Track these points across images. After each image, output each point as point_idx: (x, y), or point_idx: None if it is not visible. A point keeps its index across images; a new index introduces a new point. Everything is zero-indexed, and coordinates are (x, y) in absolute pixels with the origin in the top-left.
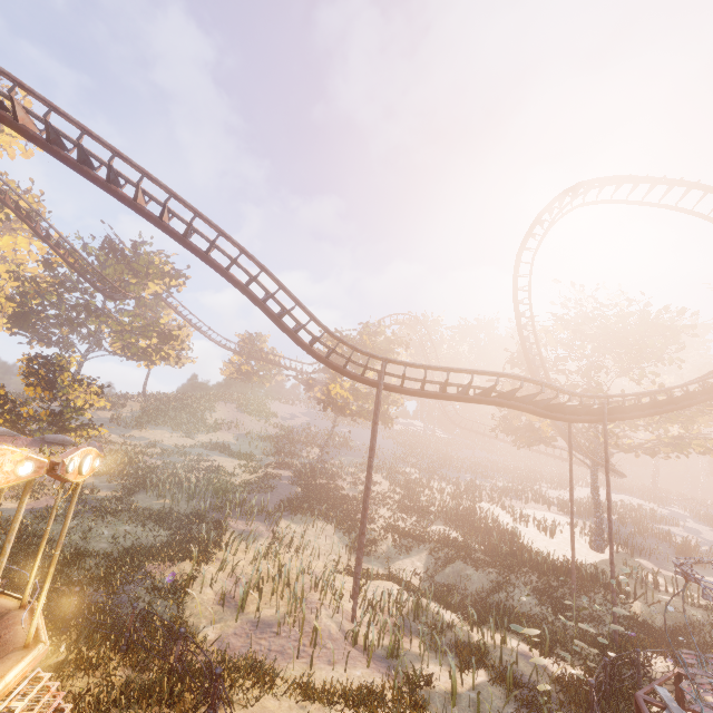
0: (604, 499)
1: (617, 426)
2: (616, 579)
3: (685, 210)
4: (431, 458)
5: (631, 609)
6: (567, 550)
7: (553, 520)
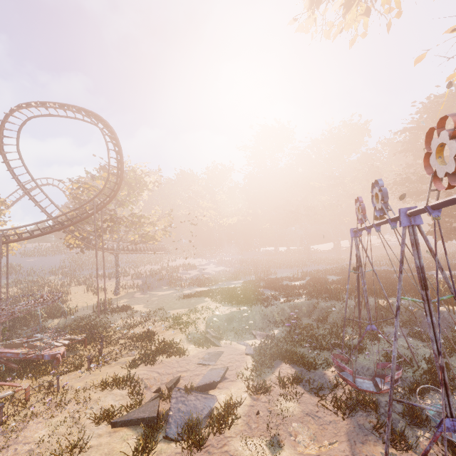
0: (181, 264)
1: (117, 233)
2: (59, 311)
3: (87, 121)
4: (81, 265)
5: (51, 324)
6: (94, 300)
7: (101, 286)
